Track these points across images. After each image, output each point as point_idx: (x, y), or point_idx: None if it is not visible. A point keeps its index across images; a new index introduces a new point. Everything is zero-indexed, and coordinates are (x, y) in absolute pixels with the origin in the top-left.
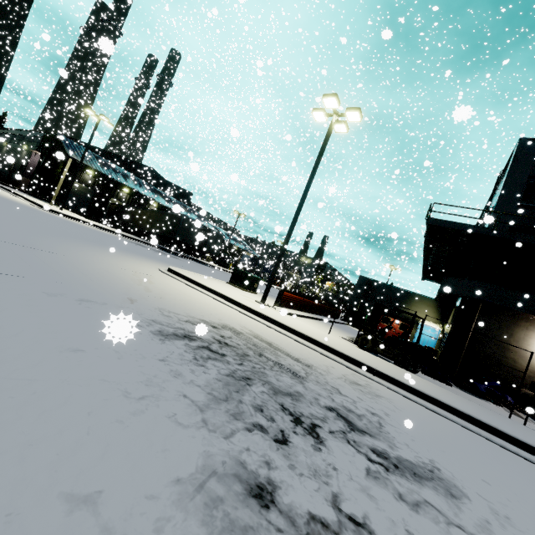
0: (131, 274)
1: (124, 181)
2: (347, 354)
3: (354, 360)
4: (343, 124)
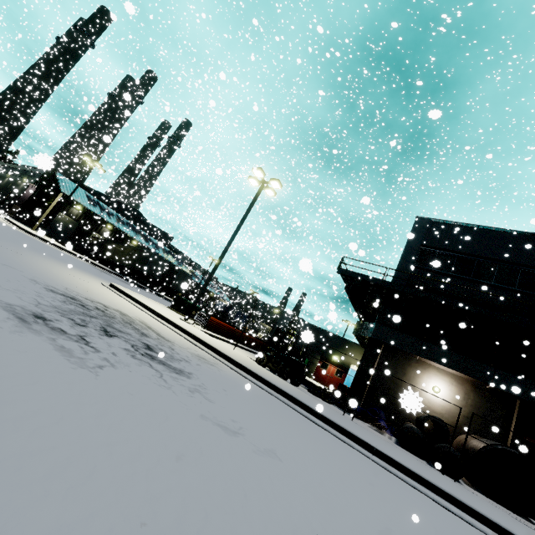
0: (66, 275)
1: (108, 218)
2: (220, 350)
3: (223, 354)
4: (271, 189)
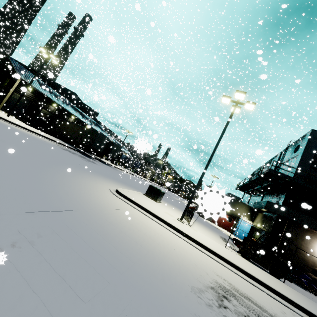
0: (119, 217)
1: (57, 100)
2: (272, 287)
3: (278, 293)
4: (239, 108)
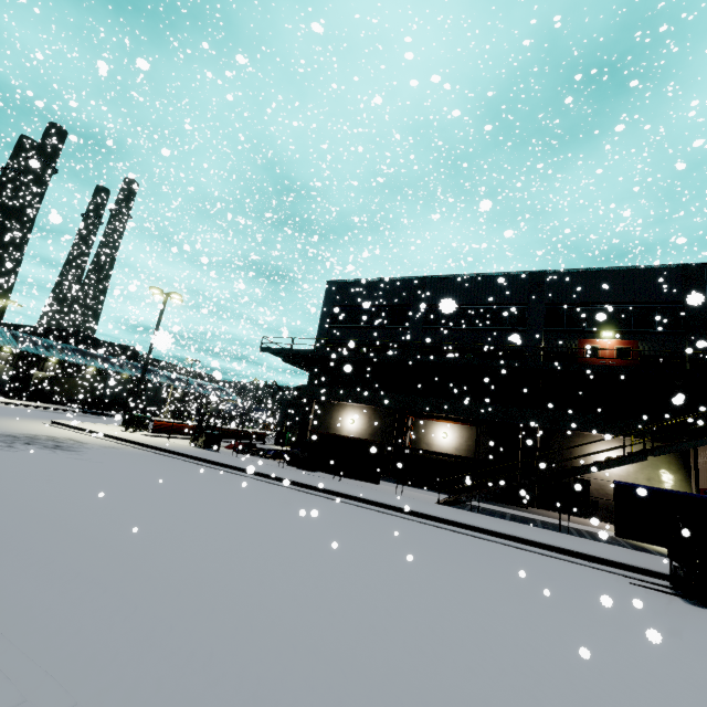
0: (5, 424)
1: (46, 353)
2: (135, 441)
3: (137, 443)
4: (176, 299)
